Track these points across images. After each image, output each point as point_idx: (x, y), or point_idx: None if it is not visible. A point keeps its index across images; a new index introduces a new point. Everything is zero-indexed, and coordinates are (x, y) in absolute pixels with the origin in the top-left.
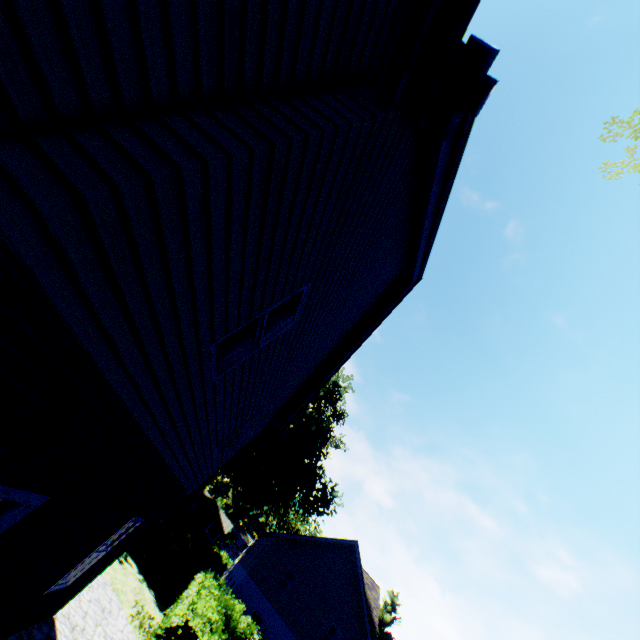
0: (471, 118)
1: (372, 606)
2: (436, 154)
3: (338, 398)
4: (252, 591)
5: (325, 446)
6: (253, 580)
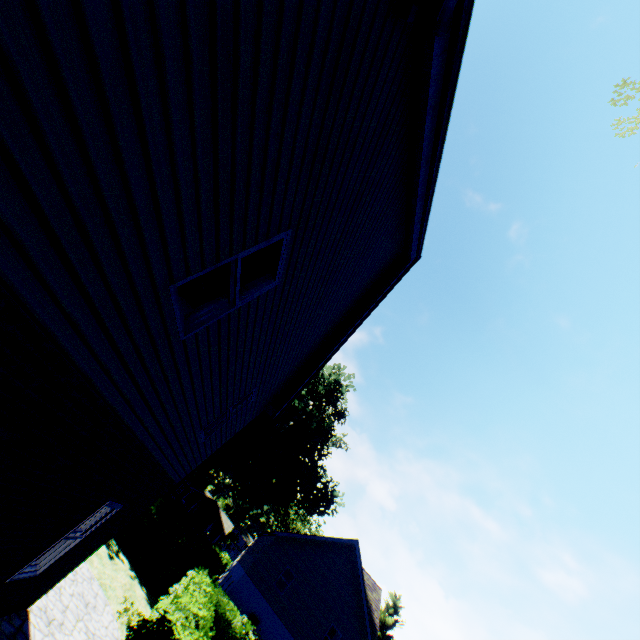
0: (468, 5)
1: (373, 608)
2: (428, 62)
3: (339, 397)
4: (250, 591)
5: (326, 445)
6: (251, 580)
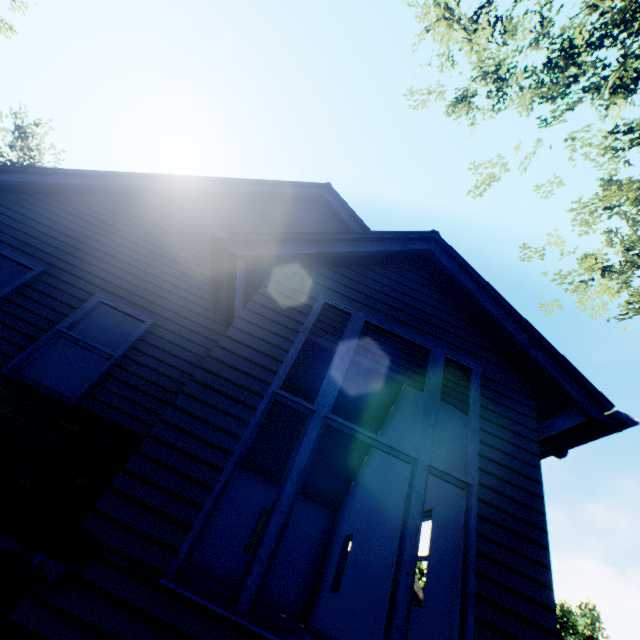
0: None
1: (416, 590)
2: None
3: None
4: None
5: None
6: None
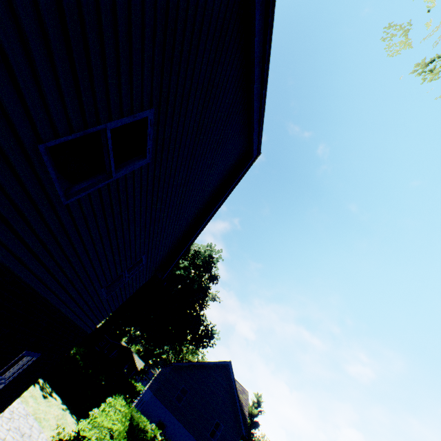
0: None
1: (243, 405)
2: None
3: (212, 266)
4: (157, 406)
5: (205, 300)
6: (157, 398)
